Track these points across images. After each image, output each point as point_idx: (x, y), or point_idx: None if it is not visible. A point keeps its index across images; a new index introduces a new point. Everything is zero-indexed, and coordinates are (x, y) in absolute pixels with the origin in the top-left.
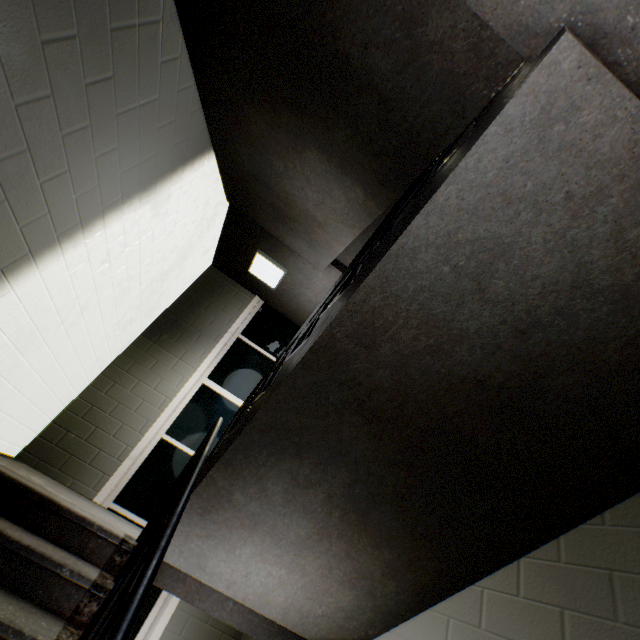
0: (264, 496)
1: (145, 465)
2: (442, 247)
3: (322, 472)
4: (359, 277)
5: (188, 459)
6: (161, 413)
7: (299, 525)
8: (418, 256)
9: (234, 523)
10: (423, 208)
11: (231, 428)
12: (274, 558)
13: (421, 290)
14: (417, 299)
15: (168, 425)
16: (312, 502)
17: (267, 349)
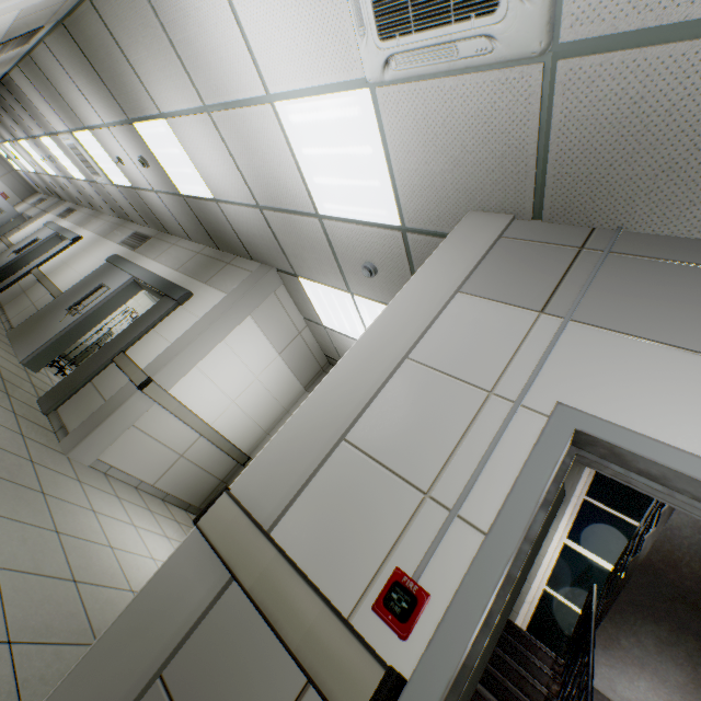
0: (641, 645)
1: (537, 610)
2: (693, 527)
3: (675, 636)
4: (656, 528)
5: (570, 611)
6: (538, 567)
7: (674, 672)
8: (681, 529)
9: (626, 660)
10: (673, 511)
11: (604, 593)
12: (664, 695)
13: (691, 544)
14: (691, 548)
15: (545, 578)
16: (677, 656)
17: (616, 509)
